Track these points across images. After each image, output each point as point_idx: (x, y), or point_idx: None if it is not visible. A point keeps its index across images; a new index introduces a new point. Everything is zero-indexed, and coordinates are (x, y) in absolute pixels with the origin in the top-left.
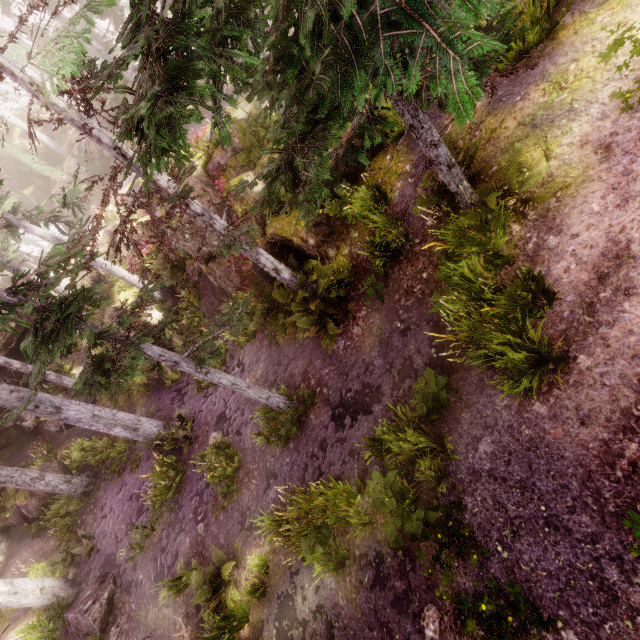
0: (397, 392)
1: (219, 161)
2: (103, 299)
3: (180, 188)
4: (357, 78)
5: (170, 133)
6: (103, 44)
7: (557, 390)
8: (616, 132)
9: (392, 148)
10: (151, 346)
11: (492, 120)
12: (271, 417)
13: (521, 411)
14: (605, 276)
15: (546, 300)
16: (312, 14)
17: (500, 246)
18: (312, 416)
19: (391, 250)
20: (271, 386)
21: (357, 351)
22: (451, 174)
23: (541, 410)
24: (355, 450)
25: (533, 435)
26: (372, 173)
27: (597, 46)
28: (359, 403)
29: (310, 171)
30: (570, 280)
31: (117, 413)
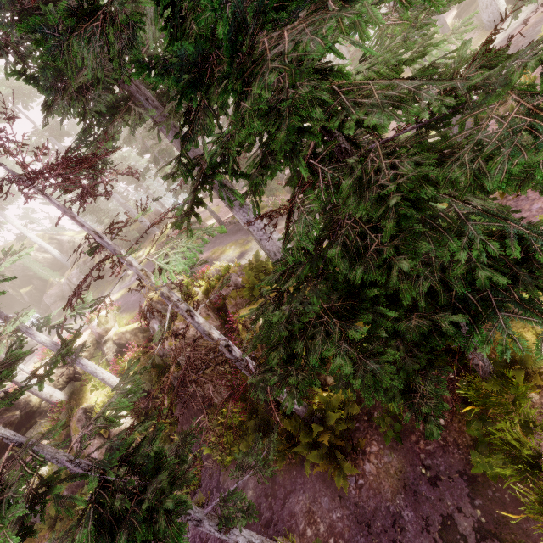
0: None
1: (221, 292)
2: (188, 480)
3: None
4: (477, 333)
5: None
6: (121, 197)
7: None
8: None
9: None
10: None
11: None
12: None
13: None
14: None
15: None
16: (425, 283)
17: (531, 414)
18: None
19: None
20: (266, 526)
21: (375, 494)
22: (476, 353)
23: None
24: None
25: None
26: None
27: None
28: None
29: (427, 386)
30: None
31: None
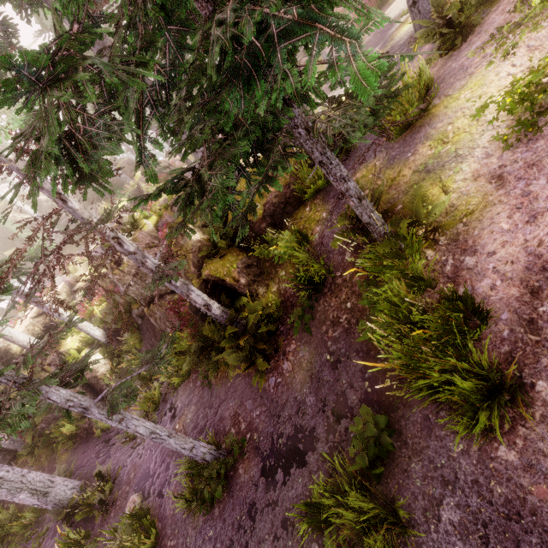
0: (333, 436)
1: (168, 219)
2: None
3: (131, 241)
4: (258, 88)
5: (89, 163)
6: None
7: (522, 428)
8: (504, 165)
9: (310, 202)
10: (58, 389)
11: (391, 172)
12: (196, 472)
13: (484, 459)
14: (537, 290)
15: (479, 320)
16: (217, 48)
17: (419, 269)
18: (241, 470)
19: (315, 283)
20: (200, 432)
21: (288, 388)
22: (362, 206)
23: (510, 457)
24: (289, 518)
25: (509, 495)
26: (295, 222)
27: (466, 112)
28: (292, 451)
29: (216, 181)
30: (499, 297)
31: (28, 473)
